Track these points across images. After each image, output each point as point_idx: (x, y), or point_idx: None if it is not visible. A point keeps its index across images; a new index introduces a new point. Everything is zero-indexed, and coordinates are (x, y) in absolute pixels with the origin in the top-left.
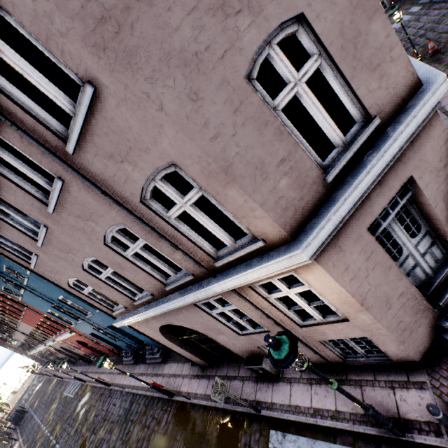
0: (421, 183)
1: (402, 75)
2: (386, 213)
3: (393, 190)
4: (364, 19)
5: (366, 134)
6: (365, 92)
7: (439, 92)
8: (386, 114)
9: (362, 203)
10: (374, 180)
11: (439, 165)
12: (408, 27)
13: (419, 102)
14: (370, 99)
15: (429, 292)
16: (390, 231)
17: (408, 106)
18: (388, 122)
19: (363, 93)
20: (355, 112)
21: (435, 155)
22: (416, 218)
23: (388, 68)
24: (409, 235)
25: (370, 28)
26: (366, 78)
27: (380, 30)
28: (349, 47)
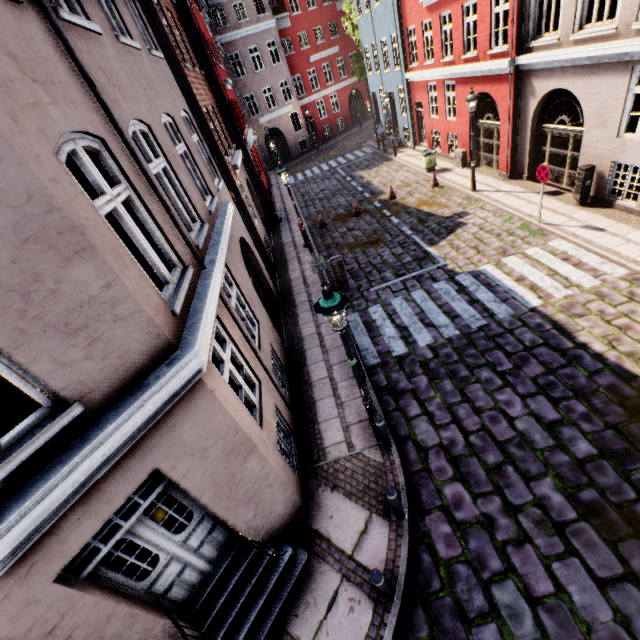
0: (175, 473)
1: (140, 339)
2: (114, 527)
3: (118, 499)
4: (52, 259)
5: (47, 435)
6: (53, 365)
7: (187, 370)
8: (105, 393)
9: (41, 542)
10: (65, 502)
11: (208, 443)
12: (315, 182)
13: (153, 385)
14: (66, 376)
15: (202, 601)
16: (135, 539)
17: (145, 382)
18: (109, 404)
19: (48, 368)
20: (33, 394)
21: (199, 433)
22: (186, 504)
23: (109, 330)
24: (176, 529)
25: (68, 273)
26: (55, 345)
27: (92, 277)
28: (10, 298)
